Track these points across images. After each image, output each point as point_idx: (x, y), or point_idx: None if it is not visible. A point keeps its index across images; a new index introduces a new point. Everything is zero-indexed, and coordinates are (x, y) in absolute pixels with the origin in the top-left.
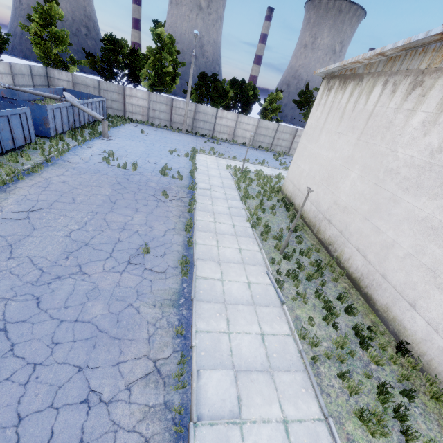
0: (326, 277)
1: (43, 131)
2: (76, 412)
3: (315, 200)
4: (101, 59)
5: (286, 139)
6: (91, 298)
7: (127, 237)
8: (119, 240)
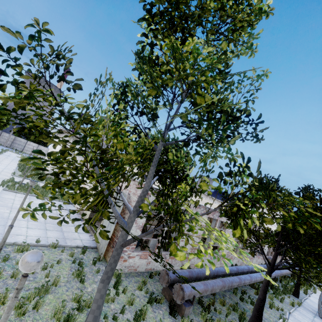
0: None
1: None
2: None
3: None
4: None
5: None
6: None
7: None
8: None
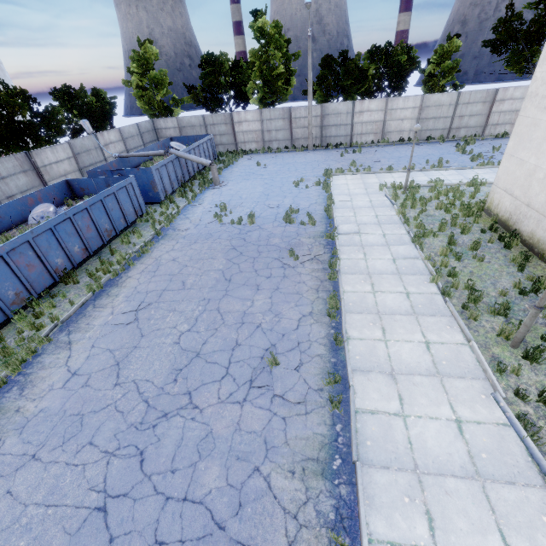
0: None
1: (153, 197)
2: None
3: None
4: (202, 88)
5: (475, 113)
6: (204, 454)
7: (246, 336)
8: (237, 343)
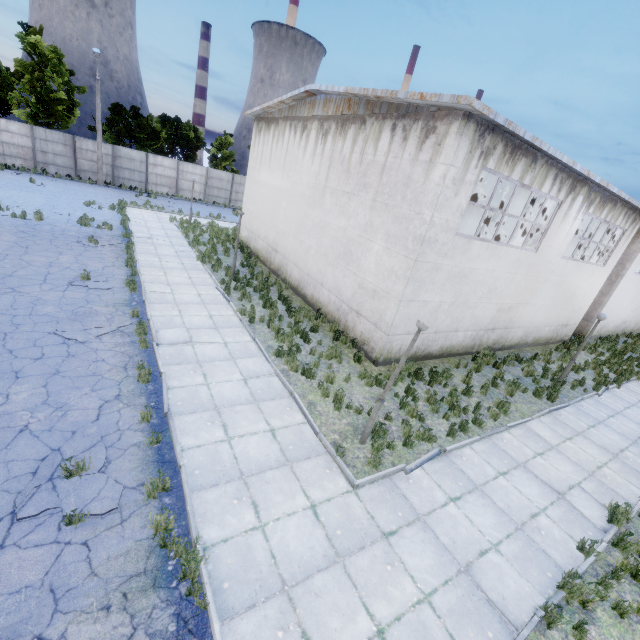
0: (273, 291)
1: None
2: (58, 347)
3: (265, 236)
4: None
5: None
6: (39, 304)
7: (57, 271)
8: (49, 273)
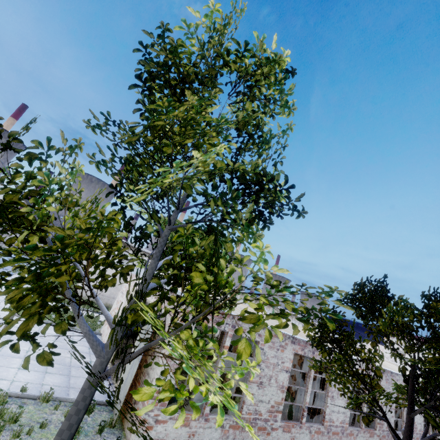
0: None
1: None
2: None
3: None
4: None
5: None
6: None
7: None
8: None
